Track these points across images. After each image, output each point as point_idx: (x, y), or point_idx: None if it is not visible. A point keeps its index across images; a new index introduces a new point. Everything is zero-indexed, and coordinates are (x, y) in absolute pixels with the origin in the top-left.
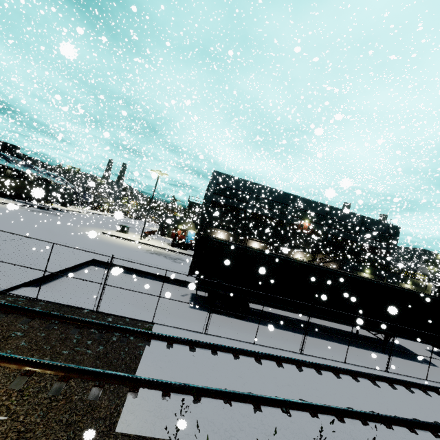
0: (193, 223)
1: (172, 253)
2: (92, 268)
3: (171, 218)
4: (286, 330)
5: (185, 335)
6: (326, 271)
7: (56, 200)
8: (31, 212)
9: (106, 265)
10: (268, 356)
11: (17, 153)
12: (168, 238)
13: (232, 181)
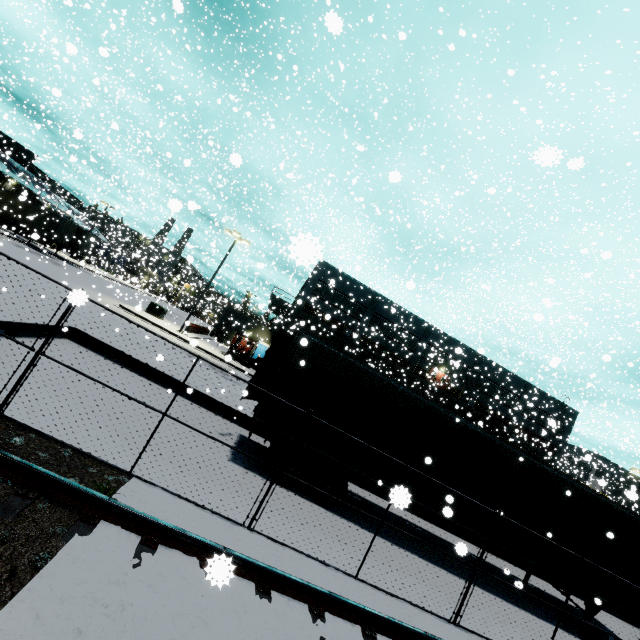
0: (269, 333)
1: (224, 365)
2: (65, 342)
3: (237, 317)
4: (408, 550)
5: (198, 525)
6: (506, 448)
7: (65, 243)
8: (15, 247)
9: (95, 344)
10: (395, 627)
11: (30, 164)
12: (224, 346)
13: (343, 281)
